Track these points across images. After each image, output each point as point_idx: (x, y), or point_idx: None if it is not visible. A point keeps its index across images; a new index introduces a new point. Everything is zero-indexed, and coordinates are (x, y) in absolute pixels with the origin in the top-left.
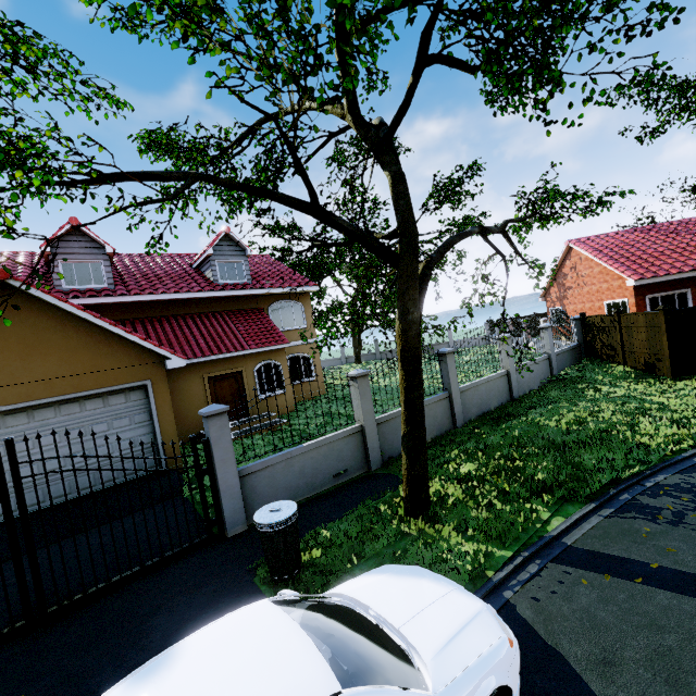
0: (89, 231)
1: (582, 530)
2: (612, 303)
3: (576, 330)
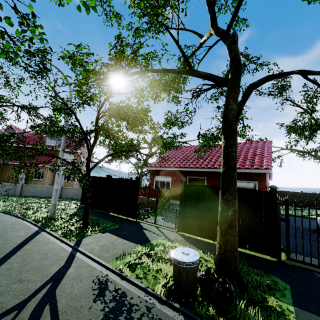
0: (14, 127)
1: None
2: None
3: None
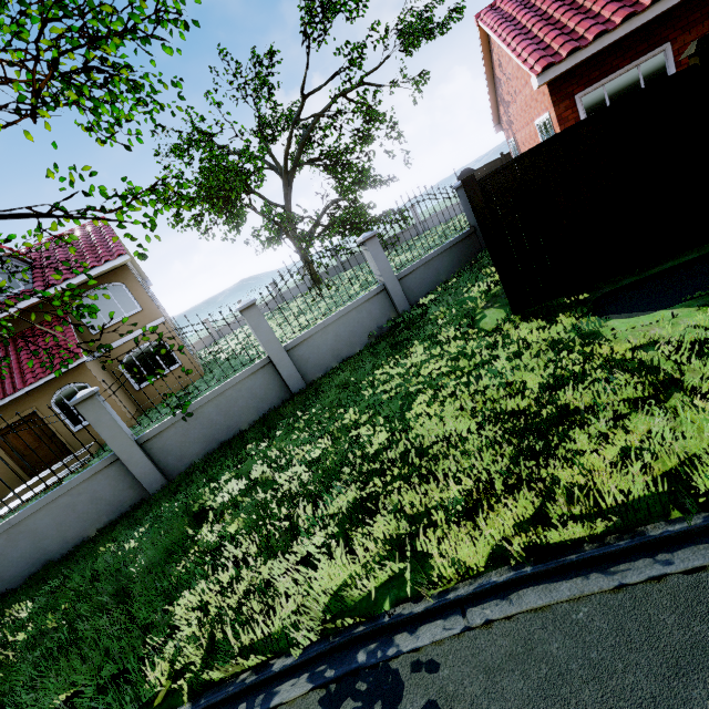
0: None
1: None
2: (542, 124)
3: (463, 206)
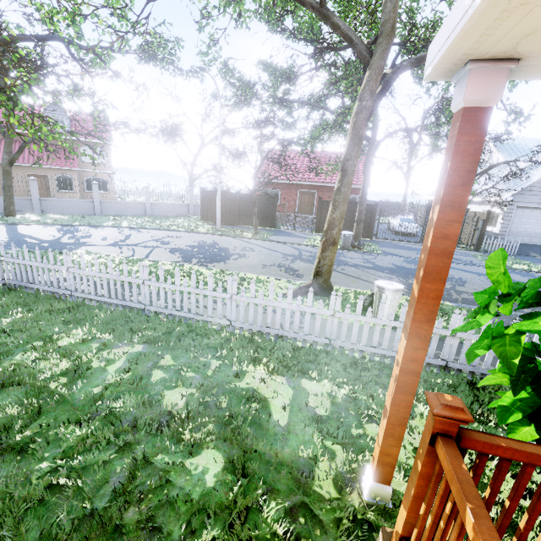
0: None
1: (28, 225)
2: None
3: None
